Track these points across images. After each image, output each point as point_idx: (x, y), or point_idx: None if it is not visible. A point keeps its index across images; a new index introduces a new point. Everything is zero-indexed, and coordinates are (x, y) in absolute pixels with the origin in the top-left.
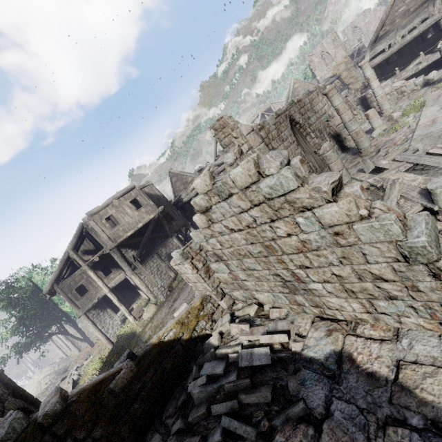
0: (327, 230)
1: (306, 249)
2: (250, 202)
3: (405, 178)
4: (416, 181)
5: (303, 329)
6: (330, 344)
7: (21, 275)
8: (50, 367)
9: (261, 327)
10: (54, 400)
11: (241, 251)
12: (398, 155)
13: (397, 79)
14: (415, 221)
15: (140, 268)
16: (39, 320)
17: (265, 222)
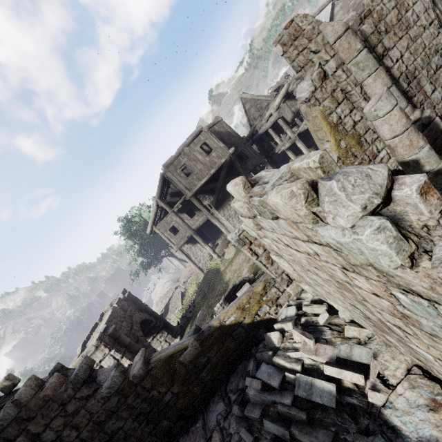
0: None
1: (410, 323)
2: (306, 236)
3: None
4: None
5: (390, 374)
6: (432, 425)
7: (134, 213)
8: (168, 276)
9: (329, 347)
10: (138, 366)
11: (303, 265)
12: None
13: None
14: None
15: (217, 215)
16: (152, 246)
17: (333, 264)
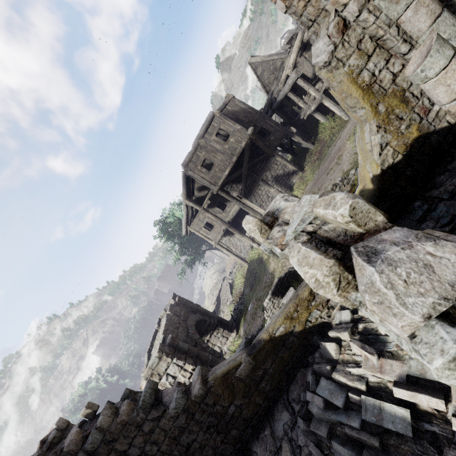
0: None
1: None
2: None
3: None
4: None
5: None
6: None
7: (167, 214)
8: (214, 267)
9: (396, 363)
10: (197, 387)
11: None
12: None
13: None
14: None
15: (248, 204)
16: (192, 243)
17: None
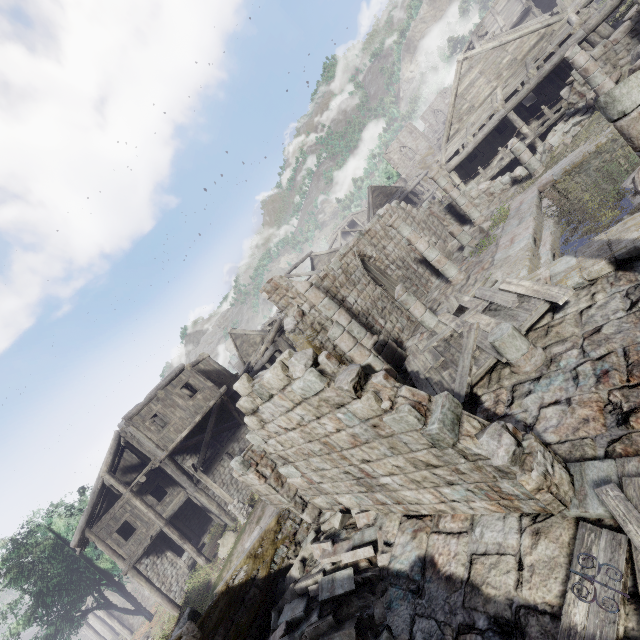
0: (366, 423)
1: (359, 443)
2: (291, 401)
3: (481, 321)
4: (489, 326)
5: (391, 534)
6: (415, 548)
7: (36, 523)
8: None
9: (346, 542)
10: None
11: (303, 450)
12: (478, 290)
13: (483, 179)
14: (436, 404)
15: (205, 480)
16: (65, 591)
17: (312, 419)
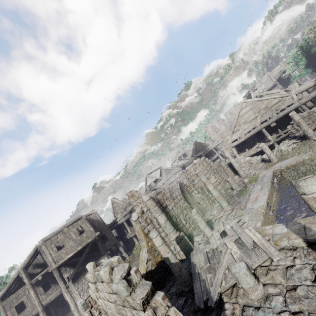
0: None
1: None
2: (111, 290)
3: (232, 248)
4: (236, 255)
5: None
6: None
7: None
8: None
9: None
10: None
11: (115, 315)
12: (234, 225)
13: (248, 154)
14: None
15: (72, 288)
16: None
17: (120, 305)
